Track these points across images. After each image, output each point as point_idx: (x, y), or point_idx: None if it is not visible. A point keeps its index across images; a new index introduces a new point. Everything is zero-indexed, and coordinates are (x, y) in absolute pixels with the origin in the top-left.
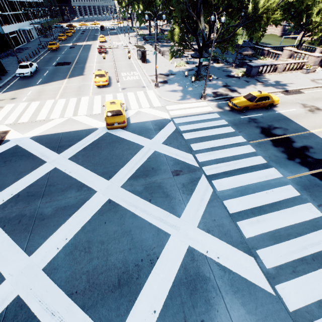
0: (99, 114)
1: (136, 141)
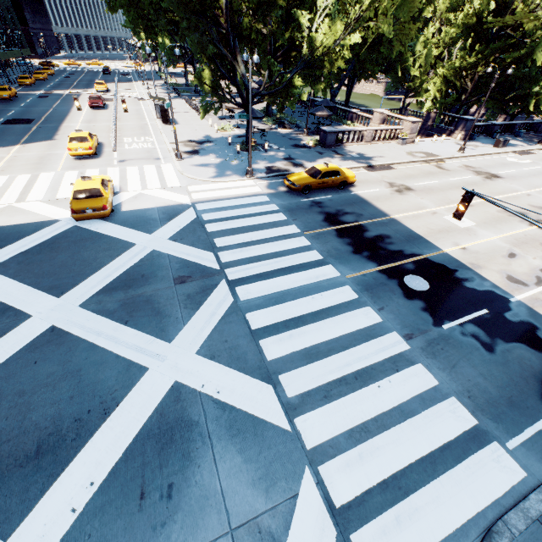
0: (68, 199)
1: (124, 237)
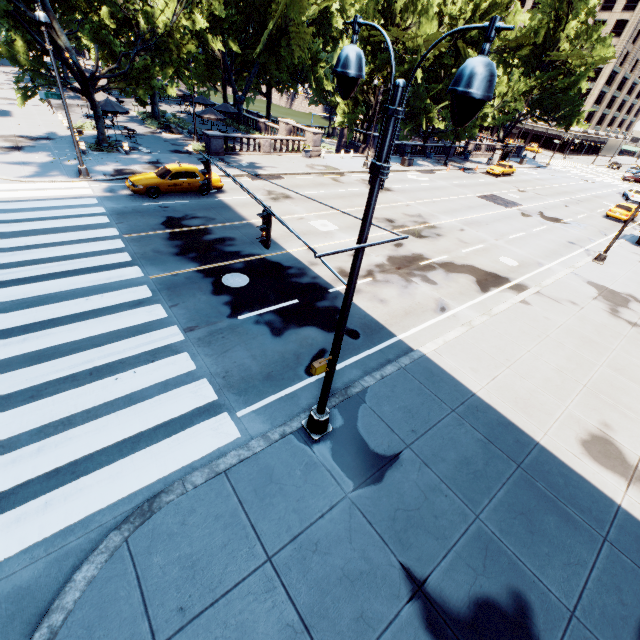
0: None
1: None
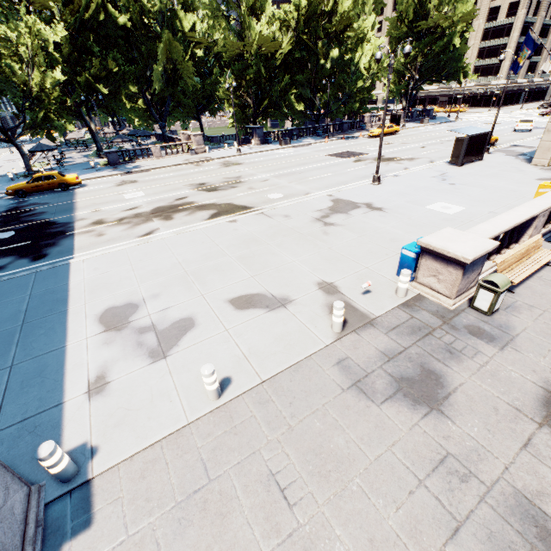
0: None
1: None
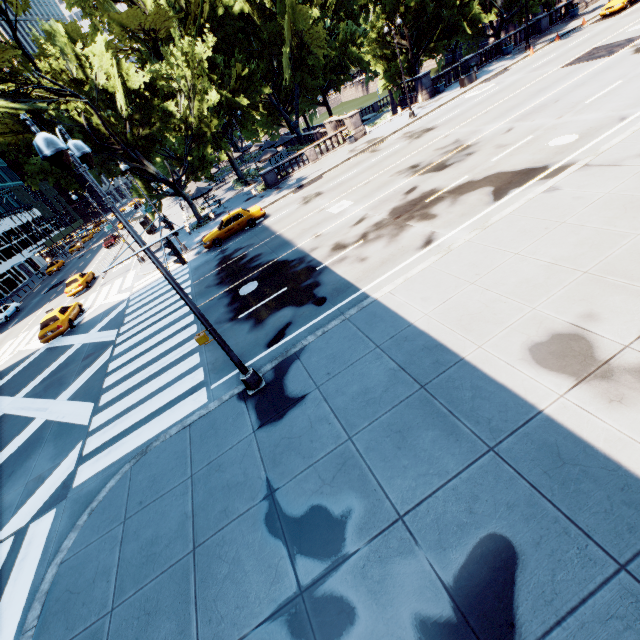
0: None
1: (71, 342)
